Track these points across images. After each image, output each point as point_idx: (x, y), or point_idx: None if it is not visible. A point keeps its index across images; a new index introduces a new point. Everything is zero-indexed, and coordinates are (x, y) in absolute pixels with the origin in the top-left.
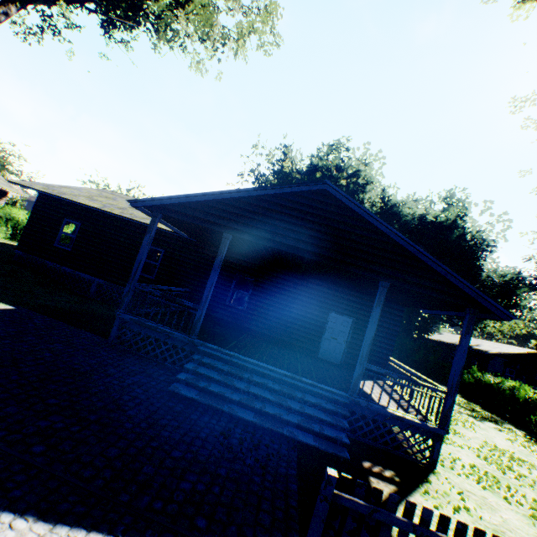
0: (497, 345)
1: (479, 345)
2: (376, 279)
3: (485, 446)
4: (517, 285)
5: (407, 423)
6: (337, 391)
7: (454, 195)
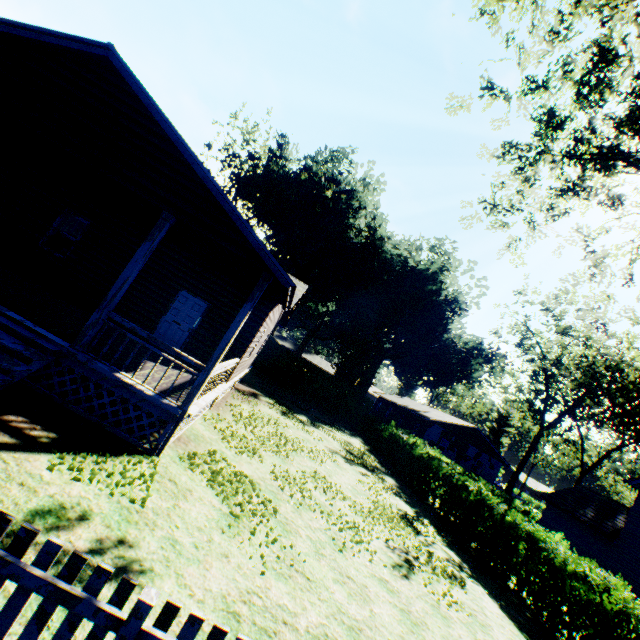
0: (445, 415)
1: (427, 412)
2: (161, 209)
3: (307, 473)
4: (475, 355)
5: (140, 395)
6: (55, 338)
7: (442, 246)
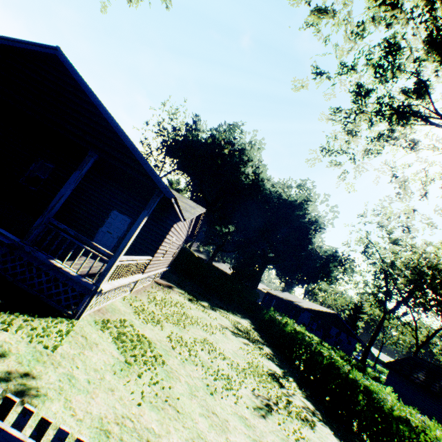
0: (313, 304)
1: (300, 302)
2: (88, 150)
3: (198, 340)
4: (332, 260)
5: (67, 276)
6: (11, 236)
7: (305, 184)
